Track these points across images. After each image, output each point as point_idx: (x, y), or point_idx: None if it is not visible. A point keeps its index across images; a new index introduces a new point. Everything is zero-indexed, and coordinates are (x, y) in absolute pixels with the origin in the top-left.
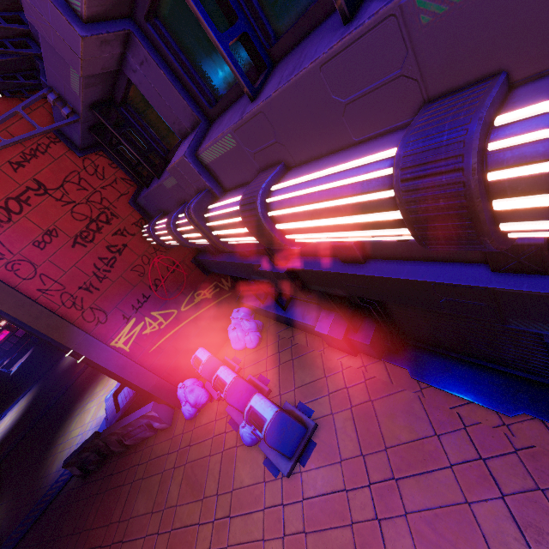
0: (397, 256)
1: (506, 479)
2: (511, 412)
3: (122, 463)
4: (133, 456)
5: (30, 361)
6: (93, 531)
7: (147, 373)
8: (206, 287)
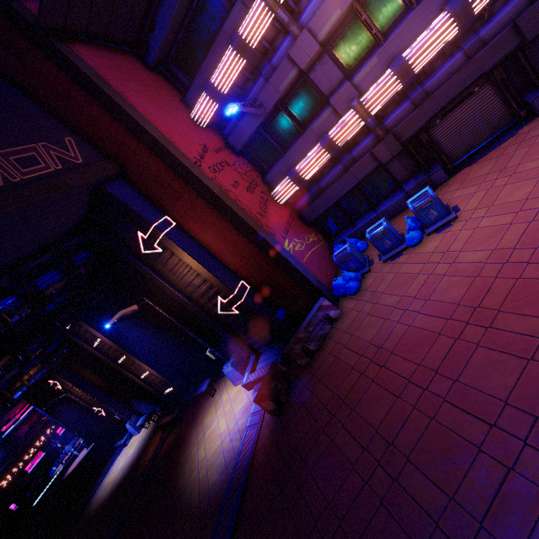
0: (439, 84)
1: (534, 134)
2: (515, 133)
3: (316, 363)
4: (324, 350)
5: None
6: (340, 388)
7: (310, 273)
8: (311, 234)
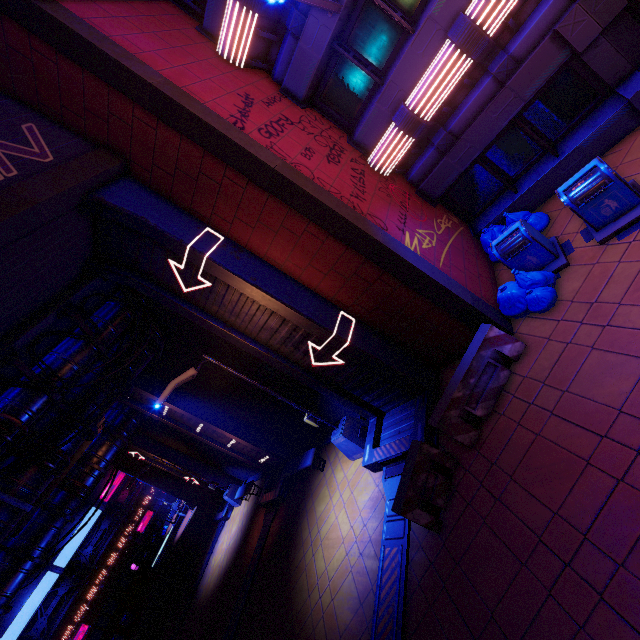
0: None
1: None
2: None
3: (494, 442)
4: (505, 417)
5: None
6: (567, 503)
7: (456, 283)
8: (441, 218)
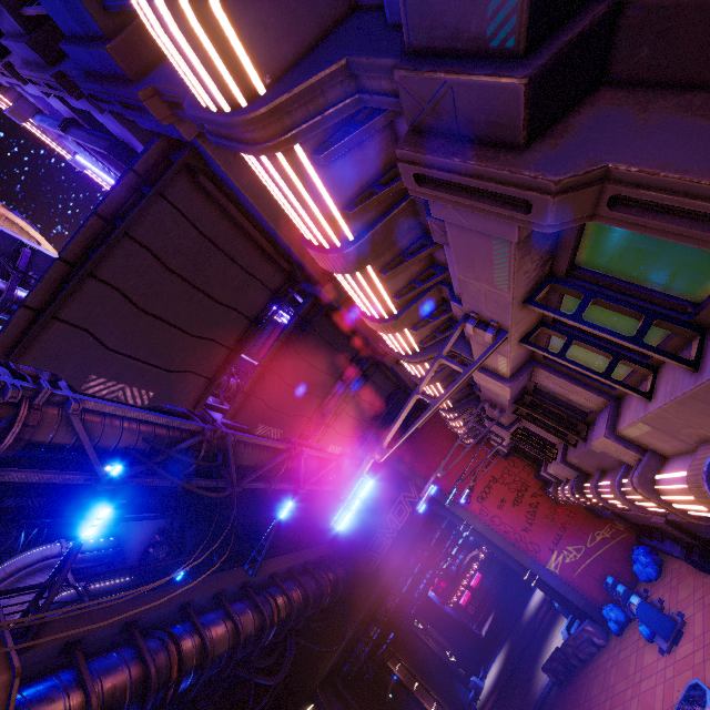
0: None
1: None
2: None
3: (580, 673)
4: (587, 667)
5: (495, 622)
6: None
7: (575, 593)
8: (602, 528)
